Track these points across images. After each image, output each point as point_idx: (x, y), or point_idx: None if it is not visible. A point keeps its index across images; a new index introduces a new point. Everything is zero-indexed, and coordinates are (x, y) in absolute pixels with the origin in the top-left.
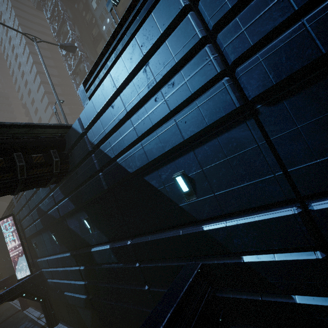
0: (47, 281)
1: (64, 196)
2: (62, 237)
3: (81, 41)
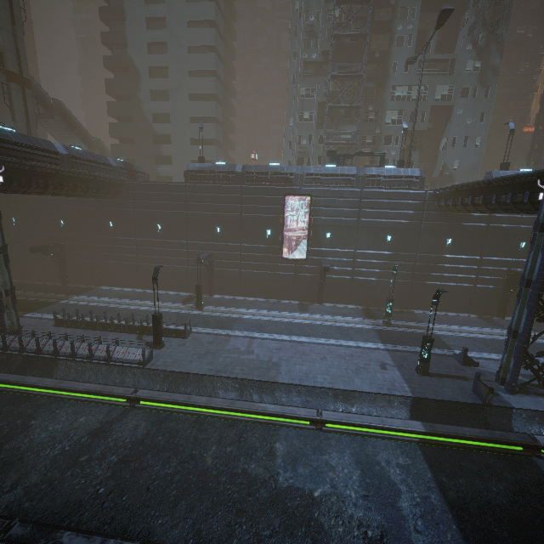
0: (333, 268)
1: (440, 220)
2: (401, 241)
3: (367, 9)
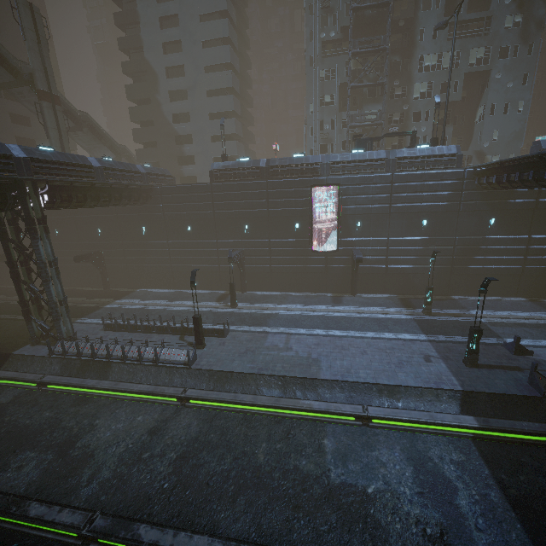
0: (365, 258)
1: (482, 199)
2: (438, 225)
3: None
